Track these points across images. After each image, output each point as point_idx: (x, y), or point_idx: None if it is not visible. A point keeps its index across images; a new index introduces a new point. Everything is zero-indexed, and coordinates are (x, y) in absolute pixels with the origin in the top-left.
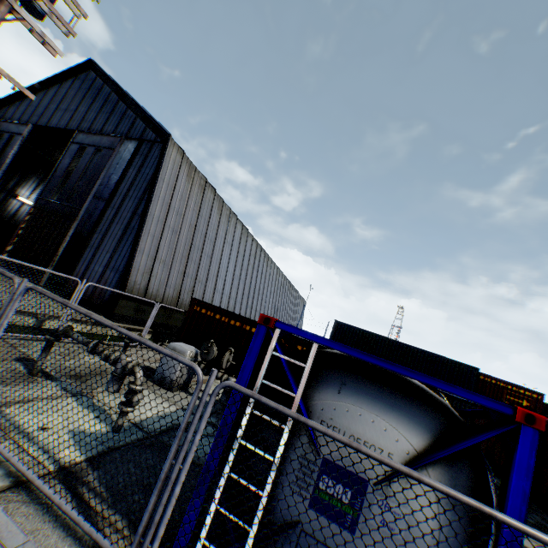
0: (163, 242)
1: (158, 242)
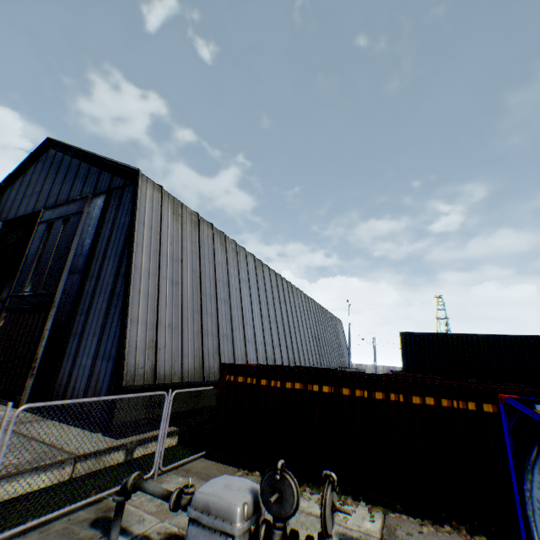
0: (163, 300)
1: (156, 302)
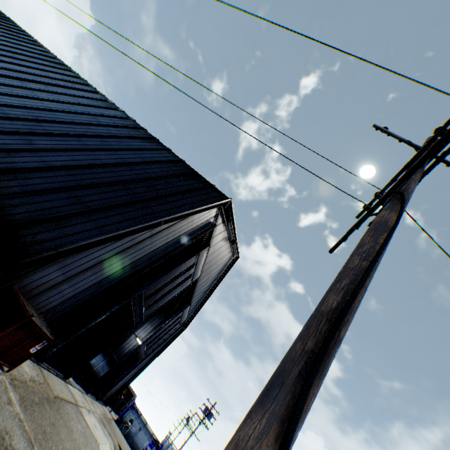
0: None
1: None
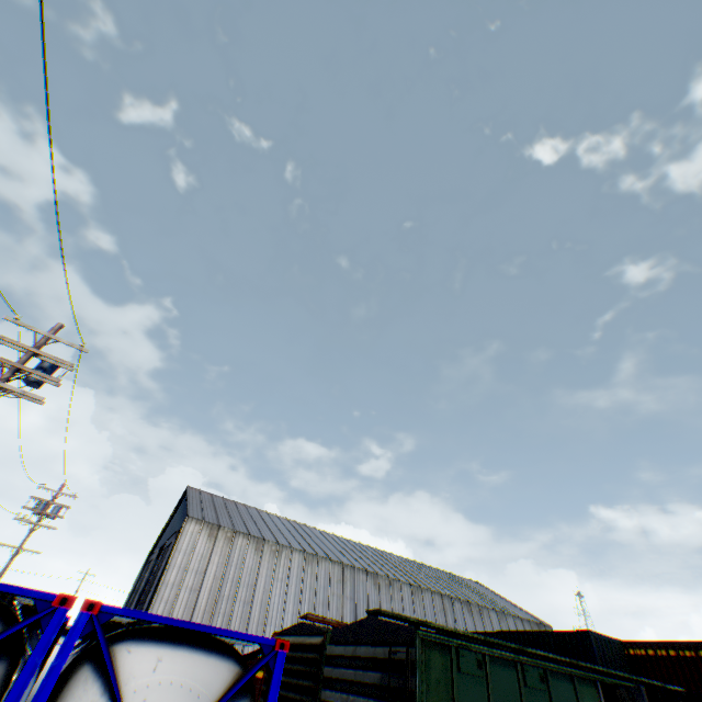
0: (180, 603)
1: (173, 605)
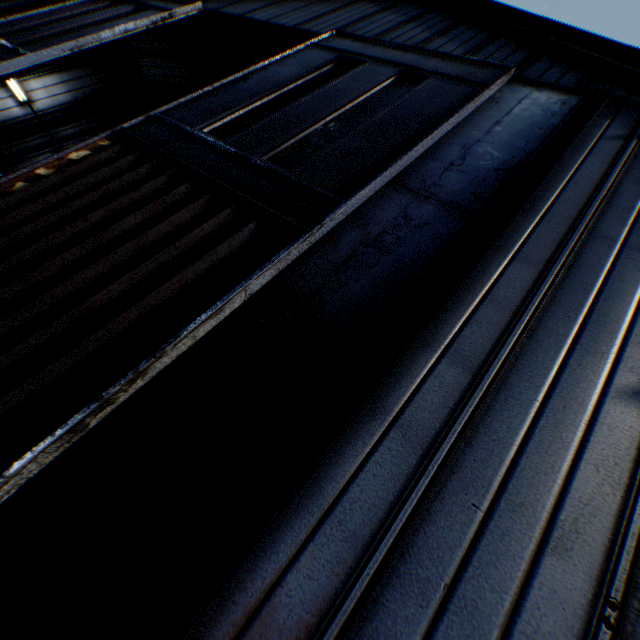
0: None
1: None
